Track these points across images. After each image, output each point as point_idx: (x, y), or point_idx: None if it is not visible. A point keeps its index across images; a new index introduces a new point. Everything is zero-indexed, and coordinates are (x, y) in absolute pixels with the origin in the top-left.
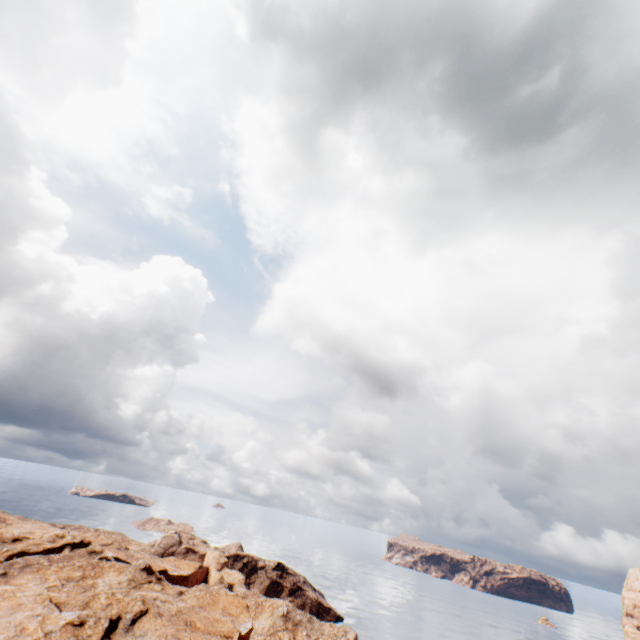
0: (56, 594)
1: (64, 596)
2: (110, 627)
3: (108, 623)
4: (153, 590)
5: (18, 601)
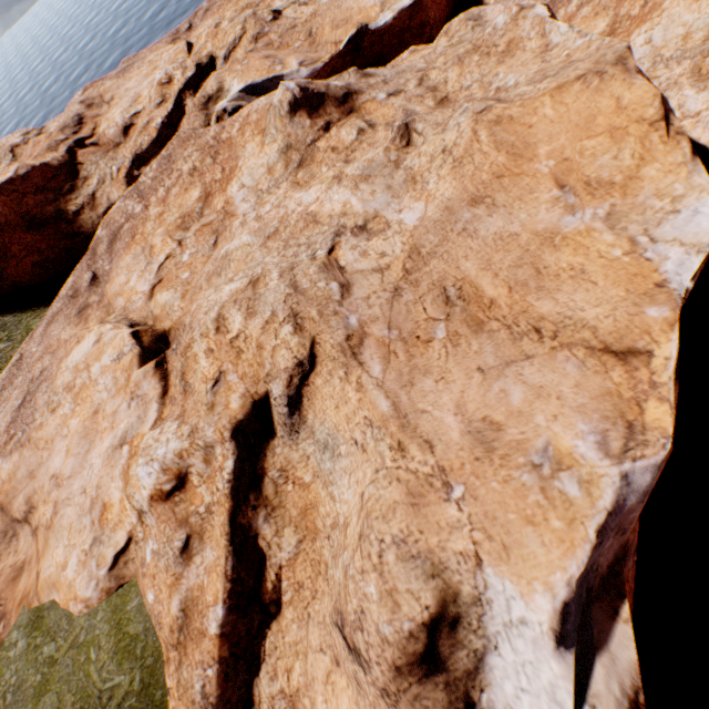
0: (166, 299)
1: (178, 301)
2: (247, 449)
3: (233, 453)
4: (339, 156)
5: (93, 403)
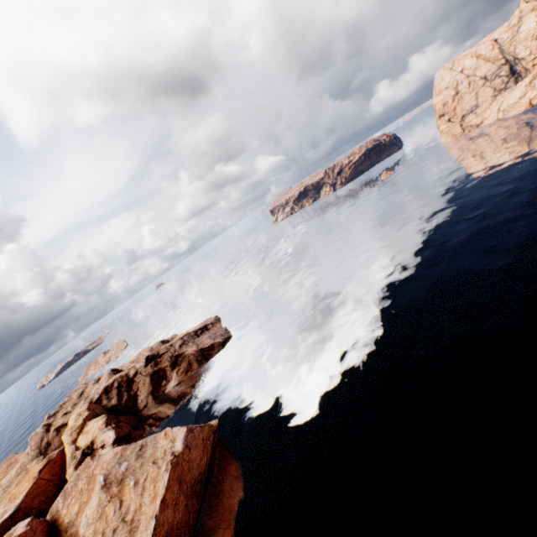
0: None
1: None
2: None
3: None
4: None
5: None
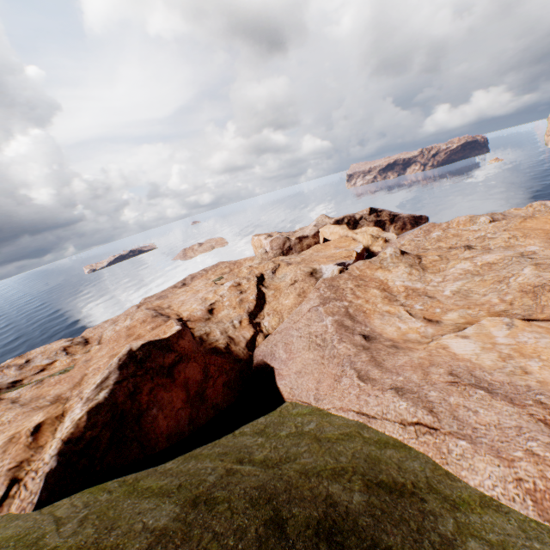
0: (455, 315)
1: (466, 311)
2: None
3: None
4: (442, 261)
5: (545, 348)
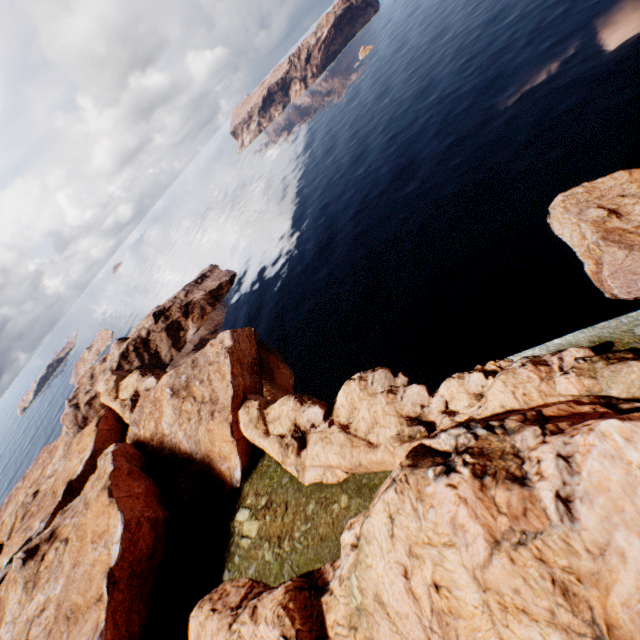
0: None
1: None
2: None
3: None
4: (49, 568)
5: None
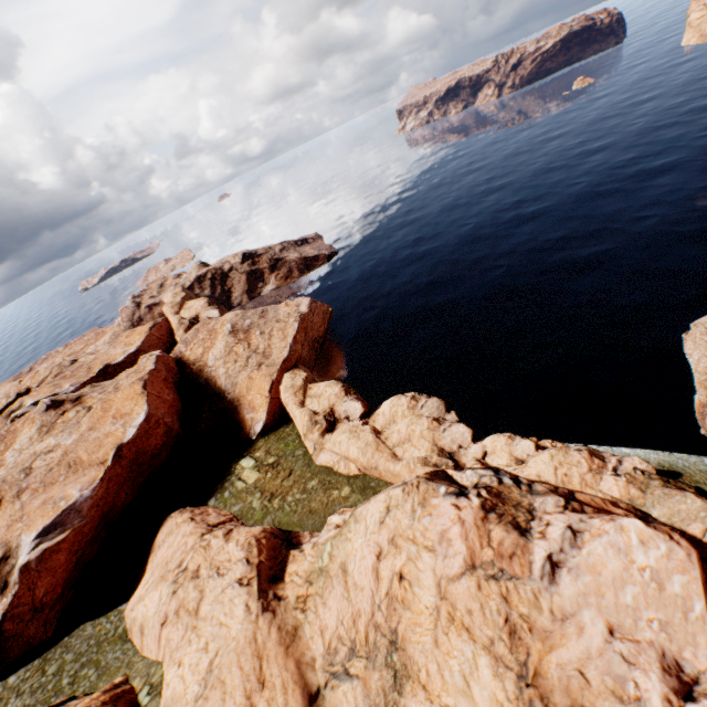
0: None
1: None
2: None
3: None
4: (66, 424)
5: None
